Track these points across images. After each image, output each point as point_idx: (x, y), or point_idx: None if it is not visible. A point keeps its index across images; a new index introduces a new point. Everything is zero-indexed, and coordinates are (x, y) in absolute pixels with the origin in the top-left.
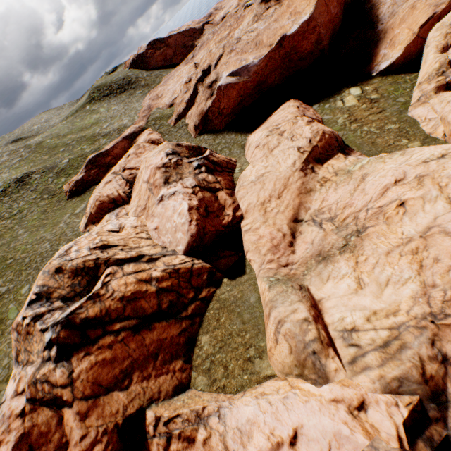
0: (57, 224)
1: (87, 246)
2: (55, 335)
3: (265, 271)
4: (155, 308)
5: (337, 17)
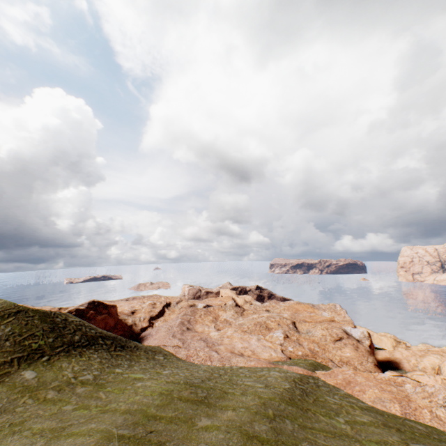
0: None
1: None
2: None
3: None
4: None
5: None
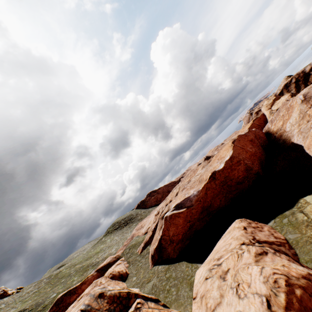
0: None
1: None
2: None
3: None
4: None
5: (258, 152)
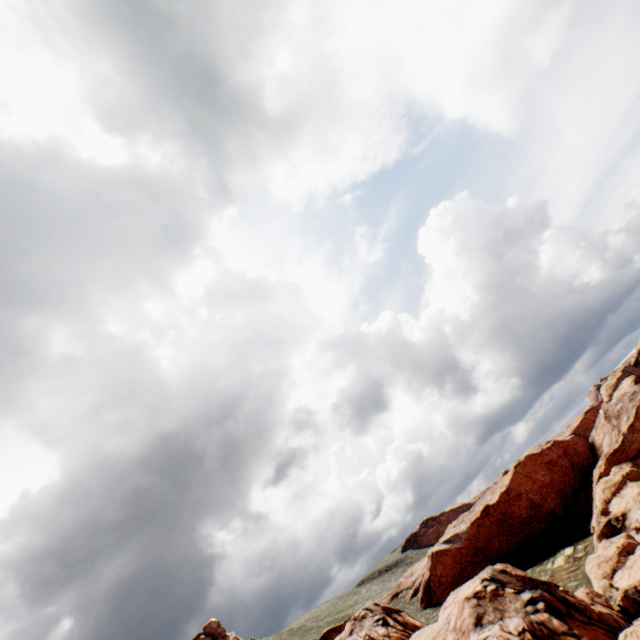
0: None
1: None
2: None
3: None
4: None
5: (558, 481)
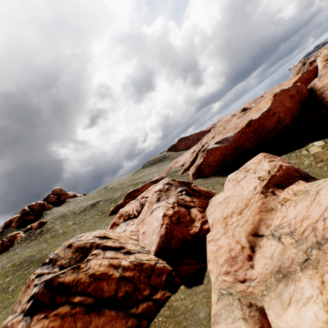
0: (96, 229)
1: (93, 234)
2: (38, 290)
3: (219, 282)
4: (111, 293)
5: (294, 108)
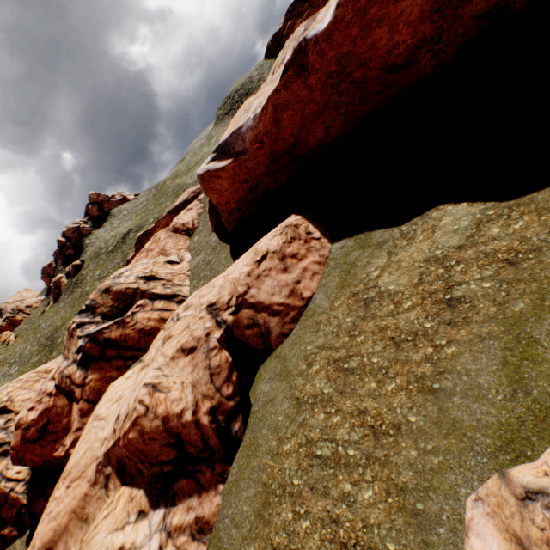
0: None
1: None
2: None
3: None
4: None
5: None
